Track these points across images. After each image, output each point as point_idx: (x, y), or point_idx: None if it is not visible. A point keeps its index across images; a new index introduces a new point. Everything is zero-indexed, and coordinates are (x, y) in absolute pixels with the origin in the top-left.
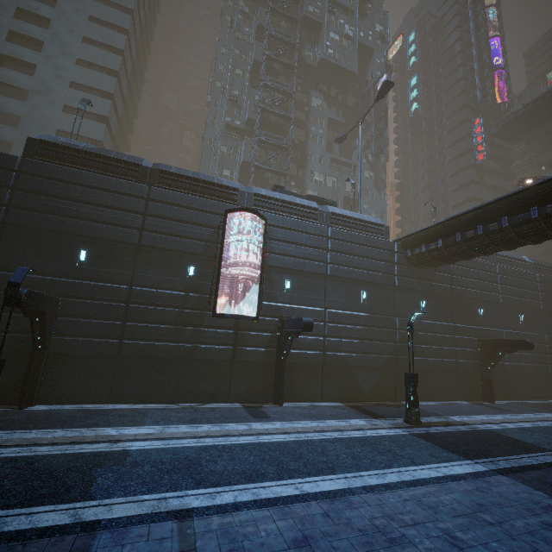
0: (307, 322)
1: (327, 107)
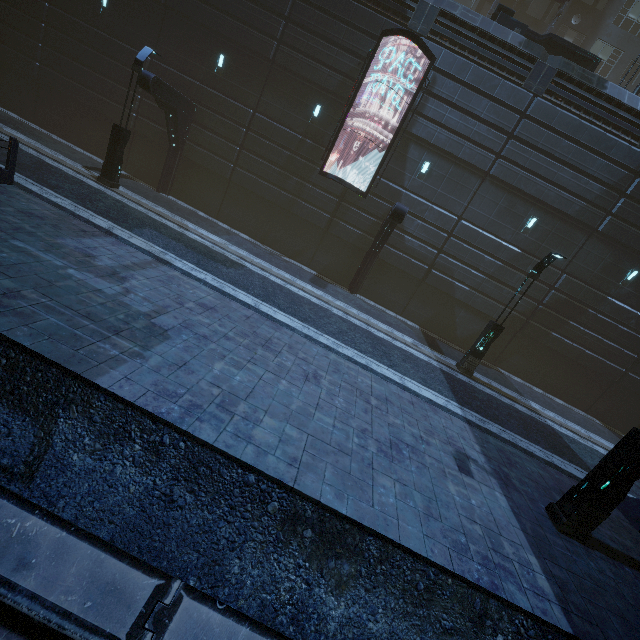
0: (399, 209)
1: None
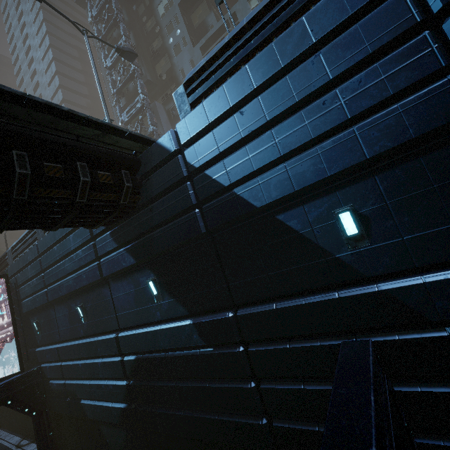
0: None
1: None
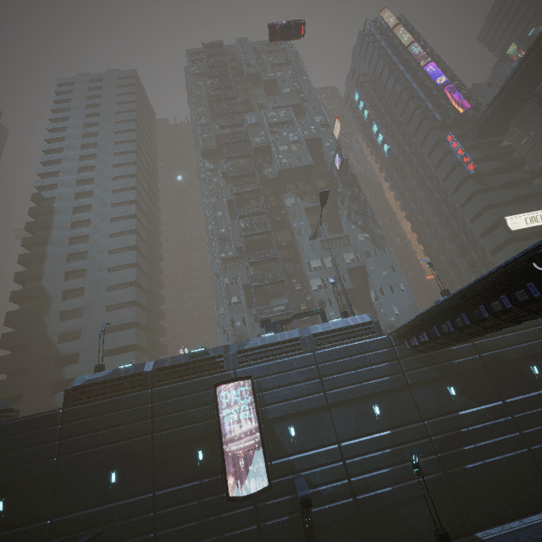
0: (303, 498)
1: (300, 200)
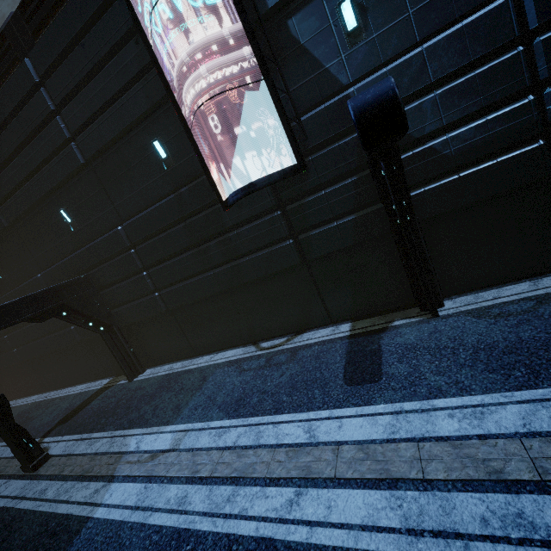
0: (367, 107)
1: None
